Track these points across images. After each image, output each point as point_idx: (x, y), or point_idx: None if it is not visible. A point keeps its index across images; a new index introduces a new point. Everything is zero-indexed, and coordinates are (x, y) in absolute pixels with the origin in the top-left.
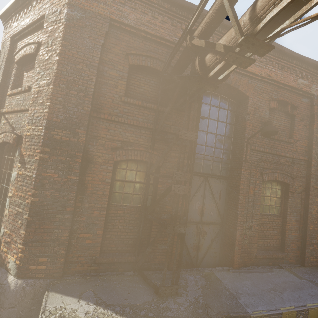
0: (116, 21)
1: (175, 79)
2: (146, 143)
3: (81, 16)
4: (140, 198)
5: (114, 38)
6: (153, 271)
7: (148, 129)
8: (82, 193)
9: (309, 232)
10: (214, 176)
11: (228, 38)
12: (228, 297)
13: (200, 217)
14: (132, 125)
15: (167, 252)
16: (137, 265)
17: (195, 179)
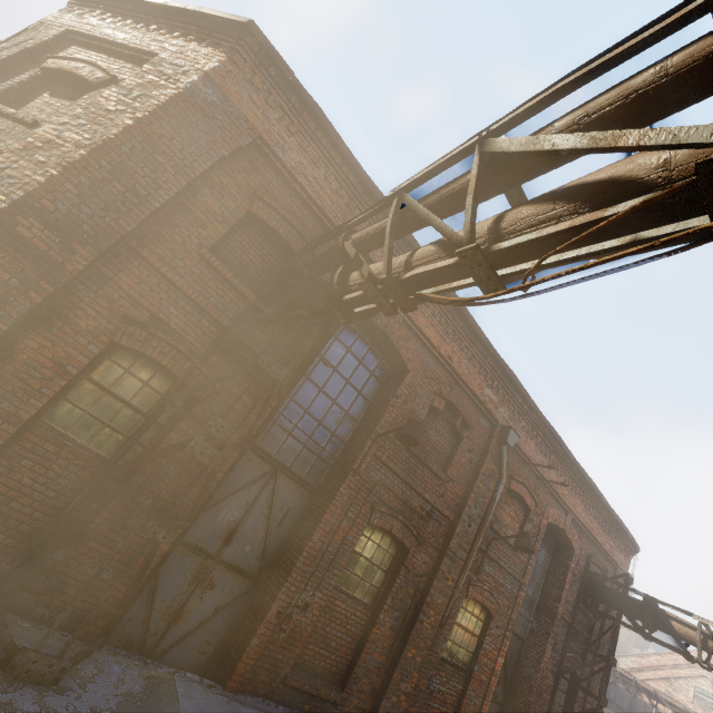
0: (266, 144)
1: (304, 276)
2: (198, 344)
3: (216, 102)
4: (119, 440)
5: (250, 161)
6: (32, 622)
7: (218, 324)
8: None
9: (404, 662)
10: (293, 475)
11: (382, 267)
12: None
13: (220, 546)
14: (192, 300)
15: (98, 570)
16: (4, 587)
17: (253, 462)
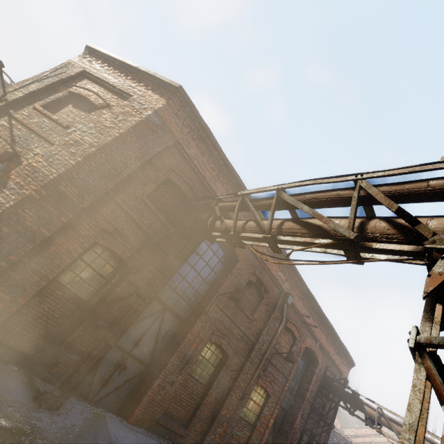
0: (180, 144)
1: (193, 215)
2: (135, 244)
3: (159, 124)
4: (91, 290)
5: (171, 152)
6: (41, 380)
7: (146, 234)
8: (39, 250)
9: (220, 417)
10: (173, 312)
11: (231, 224)
12: (105, 439)
13: (132, 347)
14: (135, 222)
15: (81, 357)
16: (32, 361)
17: (153, 304)
